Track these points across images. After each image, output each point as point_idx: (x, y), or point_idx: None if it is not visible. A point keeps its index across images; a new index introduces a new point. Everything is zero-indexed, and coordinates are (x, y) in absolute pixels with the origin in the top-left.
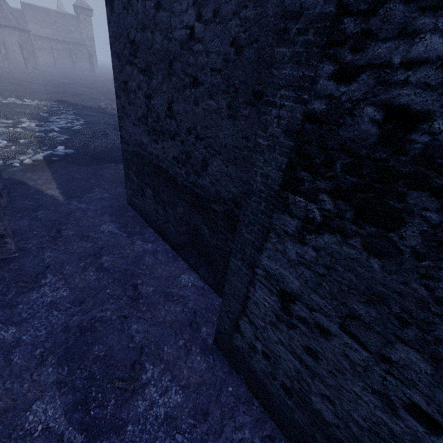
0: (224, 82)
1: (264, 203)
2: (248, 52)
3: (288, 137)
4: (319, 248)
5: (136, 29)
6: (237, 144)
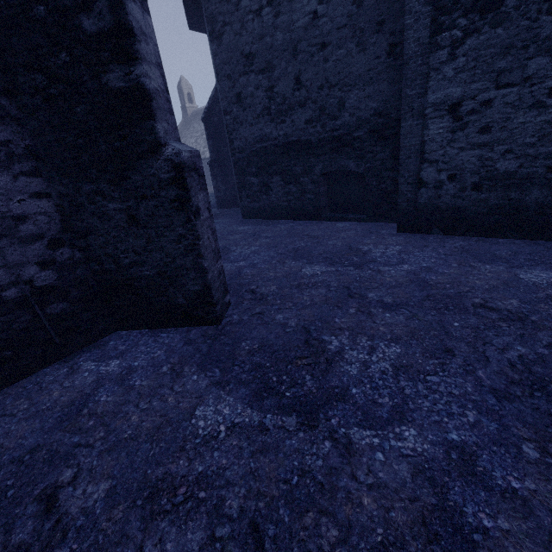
0: (350, 31)
1: (420, 58)
2: (367, 1)
3: (427, 6)
4: (466, 52)
5: (252, 43)
6: (370, 67)
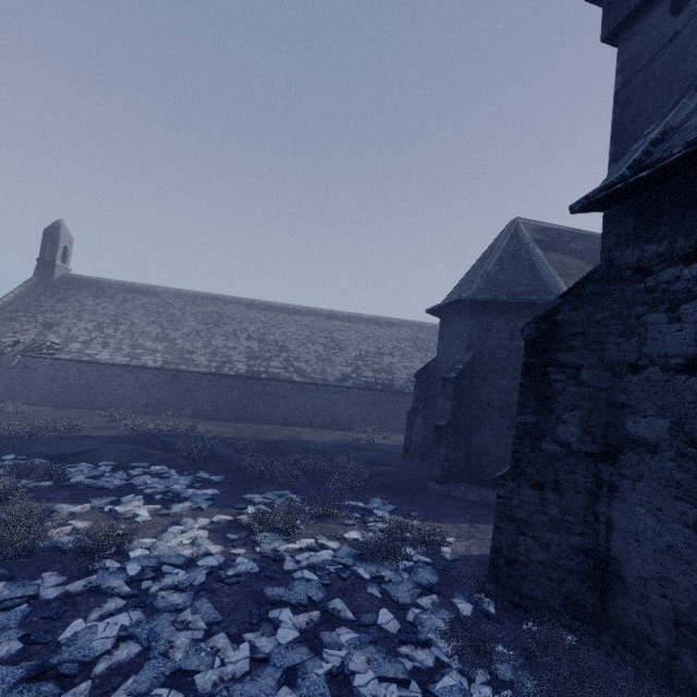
0: None
1: None
2: None
3: None
4: None
5: None
6: None
